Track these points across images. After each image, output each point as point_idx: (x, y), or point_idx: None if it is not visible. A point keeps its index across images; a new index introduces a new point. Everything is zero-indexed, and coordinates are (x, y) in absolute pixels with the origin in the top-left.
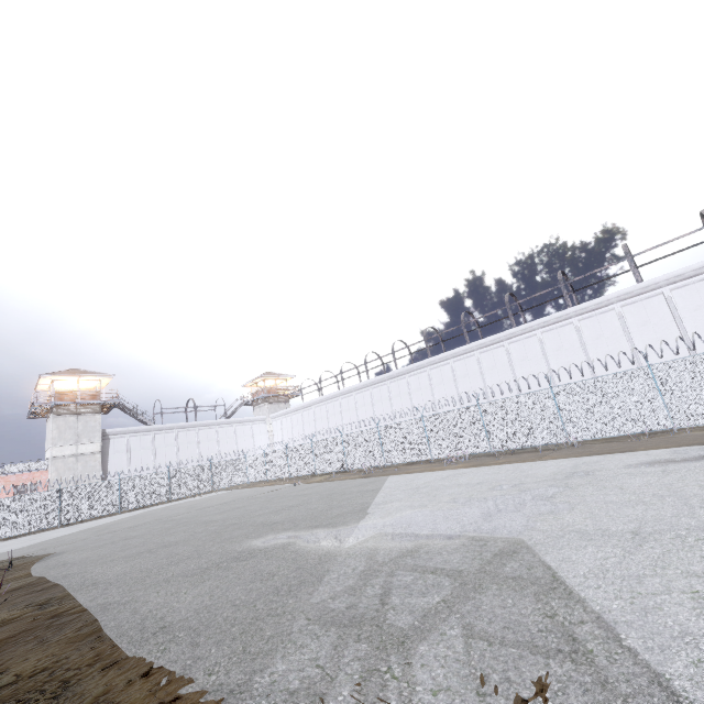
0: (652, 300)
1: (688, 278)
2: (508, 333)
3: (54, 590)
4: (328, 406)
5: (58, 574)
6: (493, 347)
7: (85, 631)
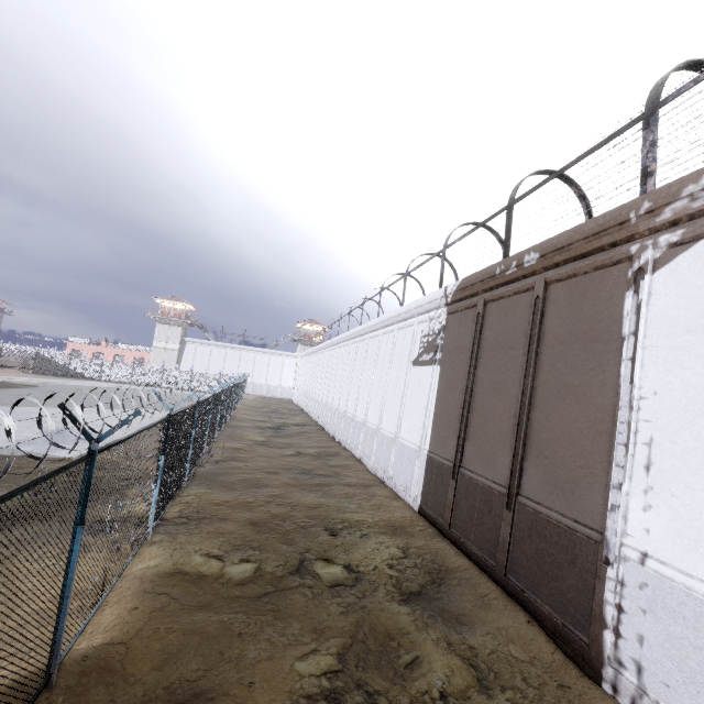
0: (377, 340)
1: (387, 326)
2: (343, 337)
3: None
4: (309, 359)
5: None
6: (340, 345)
7: None
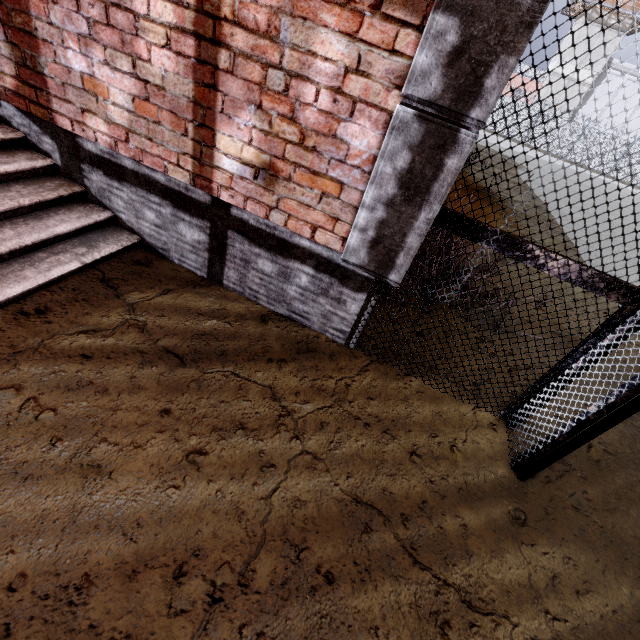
0: None
1: None
2: None
3: (540, 201)
4: None
5: (538, 191)
6: None
7: (568, 245)
